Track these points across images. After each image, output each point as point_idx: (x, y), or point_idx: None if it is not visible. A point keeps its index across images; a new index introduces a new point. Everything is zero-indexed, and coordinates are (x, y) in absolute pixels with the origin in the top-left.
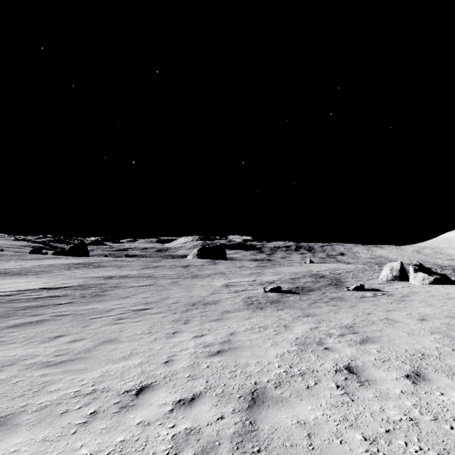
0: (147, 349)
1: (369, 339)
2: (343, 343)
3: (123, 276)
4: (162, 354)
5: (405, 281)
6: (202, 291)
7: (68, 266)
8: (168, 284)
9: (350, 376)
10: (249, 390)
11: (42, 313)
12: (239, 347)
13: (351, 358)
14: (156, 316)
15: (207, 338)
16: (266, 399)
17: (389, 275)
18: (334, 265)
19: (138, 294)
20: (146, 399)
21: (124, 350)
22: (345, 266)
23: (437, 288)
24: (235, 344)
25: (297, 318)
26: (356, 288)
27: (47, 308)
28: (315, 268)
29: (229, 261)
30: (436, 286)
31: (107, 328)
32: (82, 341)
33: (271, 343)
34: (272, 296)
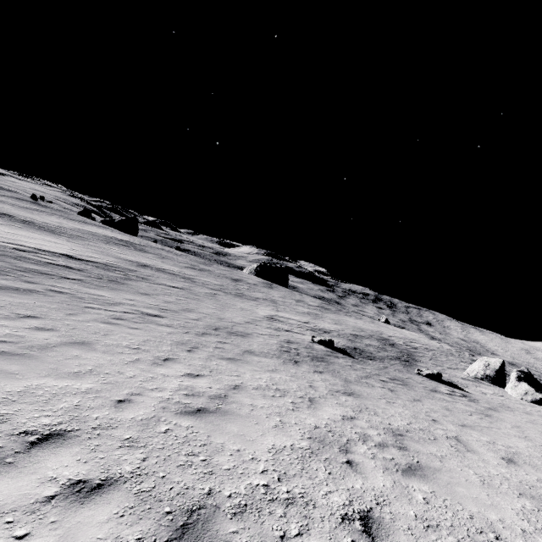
0: (115, 371)
1: (419, 469)
2: (377, 462)
3: (160, 268)
4: (126, 386)
5: (499, 387)
6: (238, 316)
7: (109, 239)
8: (204, 295)
9: (362, 540)
10: (190, 504)
11: (39, 282)
12: (230, 412)
13: (378, 499)
14: (163, 329)
15: (200, 382)
16: (204, 537)
17: (480, 372)
18: (413, 335)
19: (161, 295)
20: (38, 458)
21: (87, 362)
22: (426, 340)
23: (541, 413)
24: (229, 406)
25: (333, 393)
26: (430, 375)
27: (50, 279)
28: (388, 331)
29: (288, 290)
30: (540, 407)
31: (93, 326)
32: (50, 332)
33: (277, 421)
34: (318, 349)
